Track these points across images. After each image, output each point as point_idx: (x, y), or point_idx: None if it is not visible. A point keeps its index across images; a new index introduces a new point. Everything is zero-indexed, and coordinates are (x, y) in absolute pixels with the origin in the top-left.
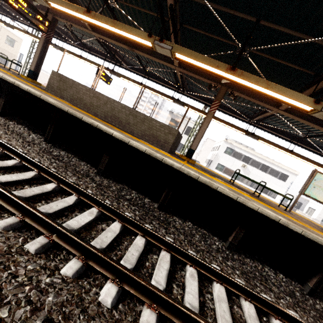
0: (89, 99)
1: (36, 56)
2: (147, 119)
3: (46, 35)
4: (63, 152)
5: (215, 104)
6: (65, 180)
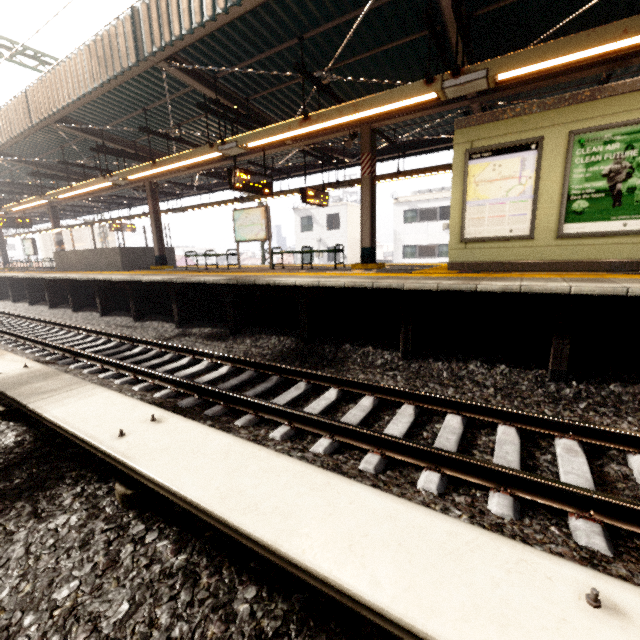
0: (74, 260)
1: (56, 247)
2: (102, 251)
3: (53, 225)
4: (37, 306)
5: (149, 202)
6: (1, 312)
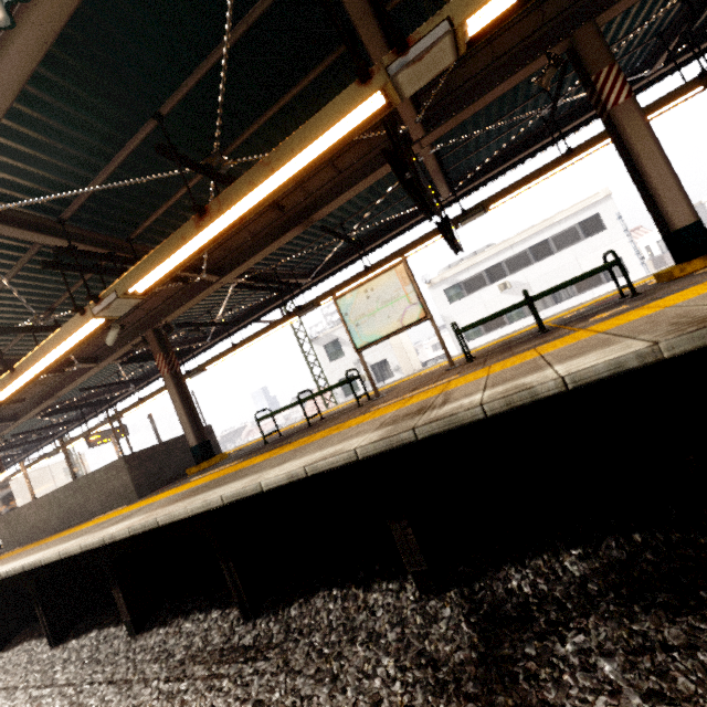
0: (36, 517)
1: (1, 508)
2: (90, 479)
3: None
4: None
5: (159, 361)
6: None
